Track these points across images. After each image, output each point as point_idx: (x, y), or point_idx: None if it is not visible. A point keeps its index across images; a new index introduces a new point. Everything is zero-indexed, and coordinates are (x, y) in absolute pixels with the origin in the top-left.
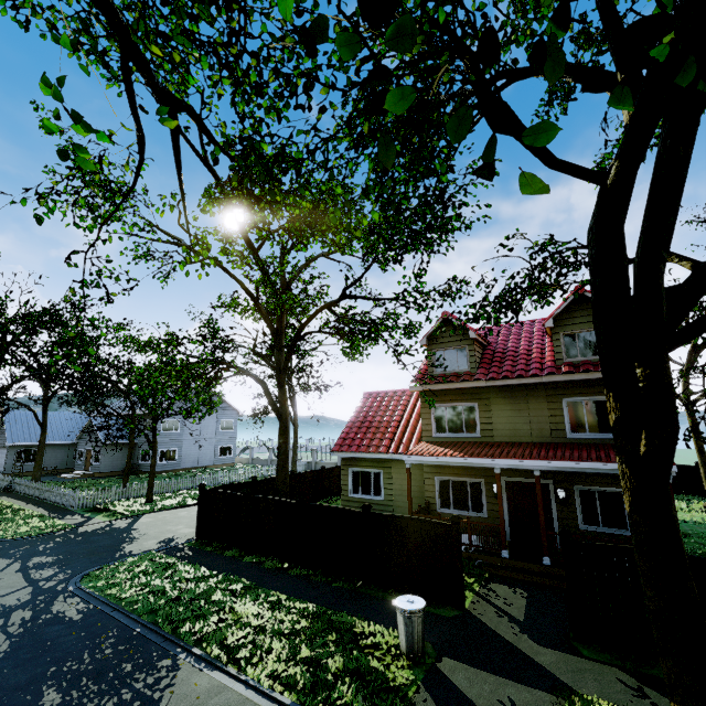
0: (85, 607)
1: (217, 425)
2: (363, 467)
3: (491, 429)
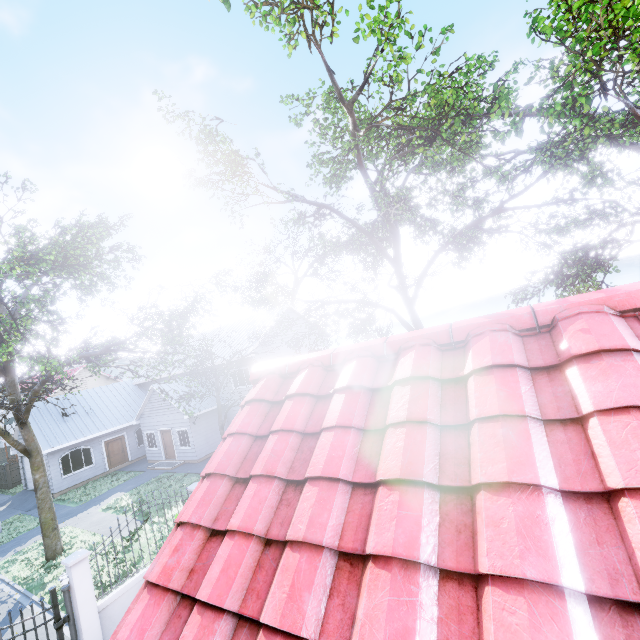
0: None
1: None
2: None
3: None
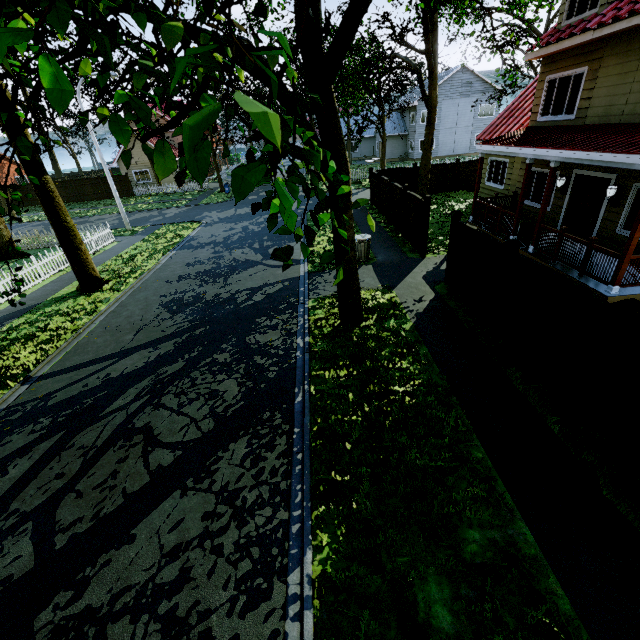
0: (299, 220)
1: (475, 111)
2: (497, 156)
3: (587, 107)
